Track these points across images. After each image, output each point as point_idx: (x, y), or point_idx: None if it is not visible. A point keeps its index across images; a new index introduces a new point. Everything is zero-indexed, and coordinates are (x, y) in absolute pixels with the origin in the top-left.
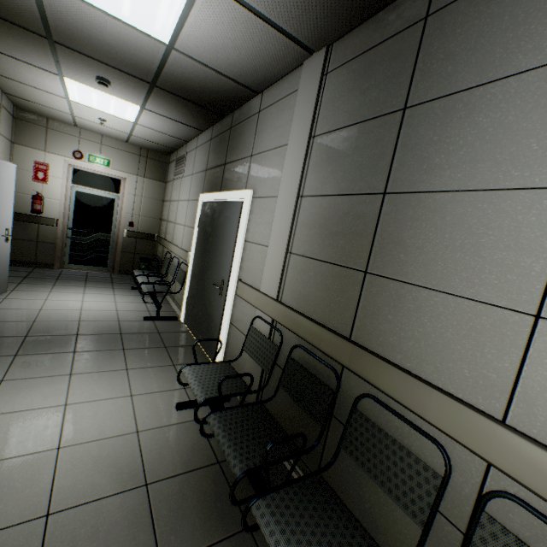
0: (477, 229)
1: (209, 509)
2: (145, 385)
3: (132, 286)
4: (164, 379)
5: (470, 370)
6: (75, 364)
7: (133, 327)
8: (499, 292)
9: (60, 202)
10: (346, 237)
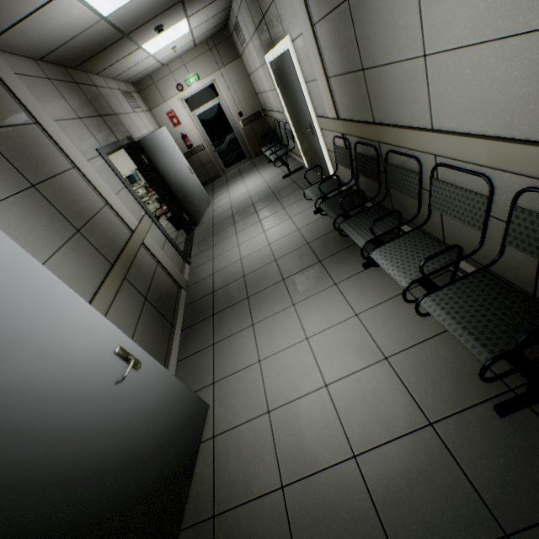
0: (390, 6)
1: (337, 243)
2: (295, 211)
3: (267, 162)
4: (304, 204)
5: (415, 107)
6: (259, 217)
7: (278, 187)
8: (410, 49)
9: (195, 131)
10: (346, 48)
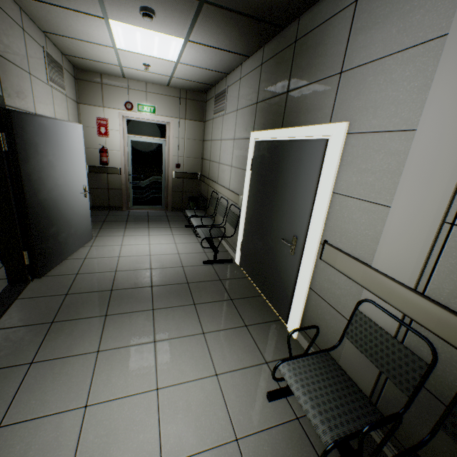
0: None
1: None
2: (226, 357)
3: (185, 225)
4: (242, 347)
5: None
6: (156, 326)
7: (196, 274)
8: None
9: (120, 152)
10: None
